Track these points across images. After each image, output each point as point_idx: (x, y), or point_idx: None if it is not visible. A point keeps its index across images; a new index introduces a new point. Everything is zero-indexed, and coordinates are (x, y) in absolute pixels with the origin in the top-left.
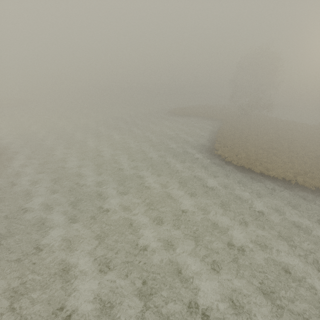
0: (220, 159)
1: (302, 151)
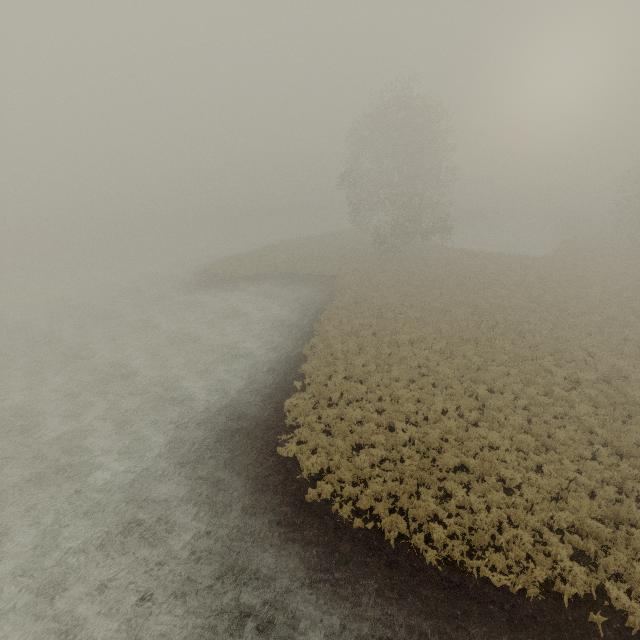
0: (289, 490)
1: (558, 372)
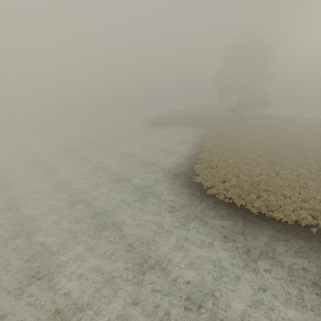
0: (200, 191)
1: (315, 164)
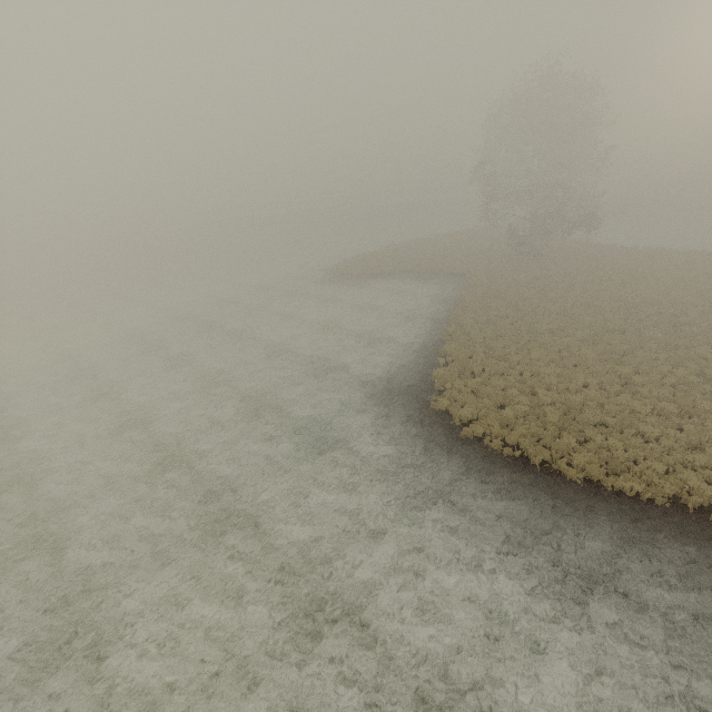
0: (445, 430)
1: None
